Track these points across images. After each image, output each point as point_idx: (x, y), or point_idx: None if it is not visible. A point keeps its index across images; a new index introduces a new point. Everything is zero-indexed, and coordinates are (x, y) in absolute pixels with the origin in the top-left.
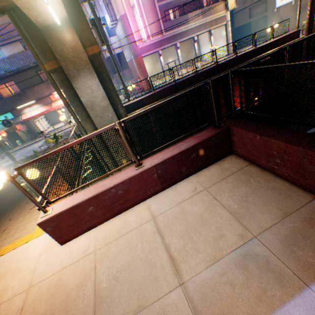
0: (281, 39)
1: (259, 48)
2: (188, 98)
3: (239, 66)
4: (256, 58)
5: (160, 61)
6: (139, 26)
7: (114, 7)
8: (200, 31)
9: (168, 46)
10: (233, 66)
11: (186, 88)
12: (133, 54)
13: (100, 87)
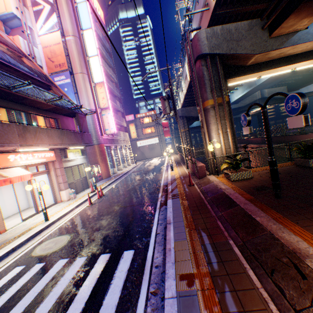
0: None
1: None
2: None
3: None
4: None
5: (111, 154)
6: (108, 122)
7: (86, 101)
8: (124, 143)
9: (114, 144)
10: None
11: None
12: (98, 141)
13: None
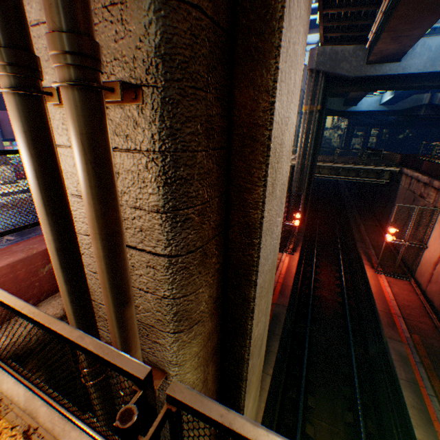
0: None
1: None
2: None
3: None
4: None
5: None
6: None
7: None
8: None
9: None
10: None
11: None
12: None
13: (298, 92)
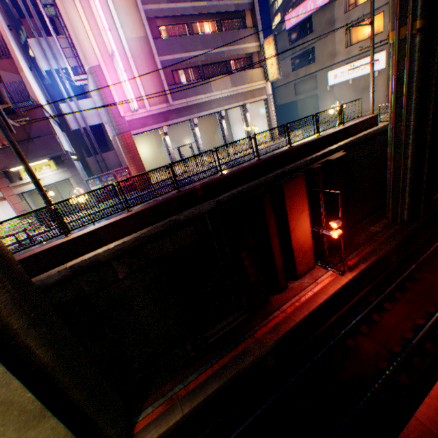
0: (355, 126)
1: (325, 137)
2: (206, 222)
3: (297, 165)
4: (323, 153)
5: (165, 143)
6: (124, 86)
7: (80, 52)
8: (230, 104)
9: (179, 120)
10: (287, 164)
11: (201, 203)
12: (116, 129)
13: None
